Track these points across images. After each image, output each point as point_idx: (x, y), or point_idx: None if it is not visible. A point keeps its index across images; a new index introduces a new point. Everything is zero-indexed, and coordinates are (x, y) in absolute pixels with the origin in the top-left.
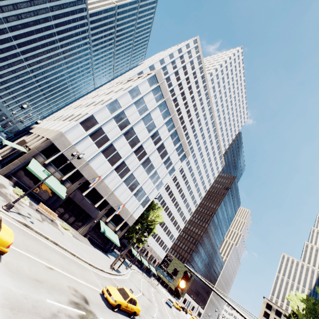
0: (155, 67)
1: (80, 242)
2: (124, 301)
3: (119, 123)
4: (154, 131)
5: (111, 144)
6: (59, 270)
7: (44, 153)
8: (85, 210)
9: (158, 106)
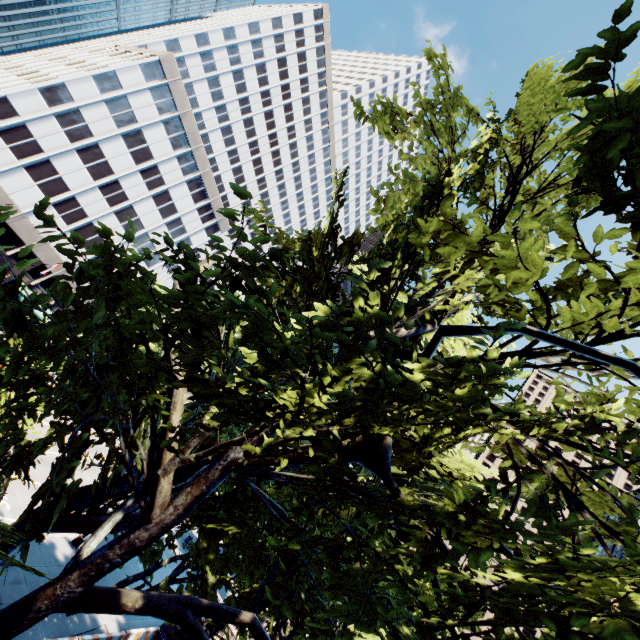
0: (210, 39)
1: None
2: None
3: (69, 128)
4: (148, 164)
5: (47, 160)
6: None
7: None
8: None
9: (163, 123)
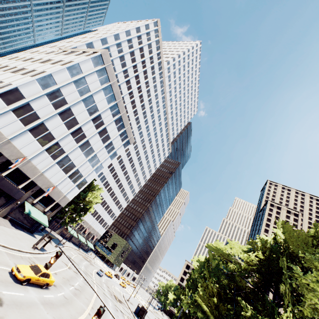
0: (108, 41)
1: None
2: (35, 276)
3: (54, 101)
4: (96, 114)
5: (42, 123)
6: None
7: None
8: (6, 191)
9: (103, 90)
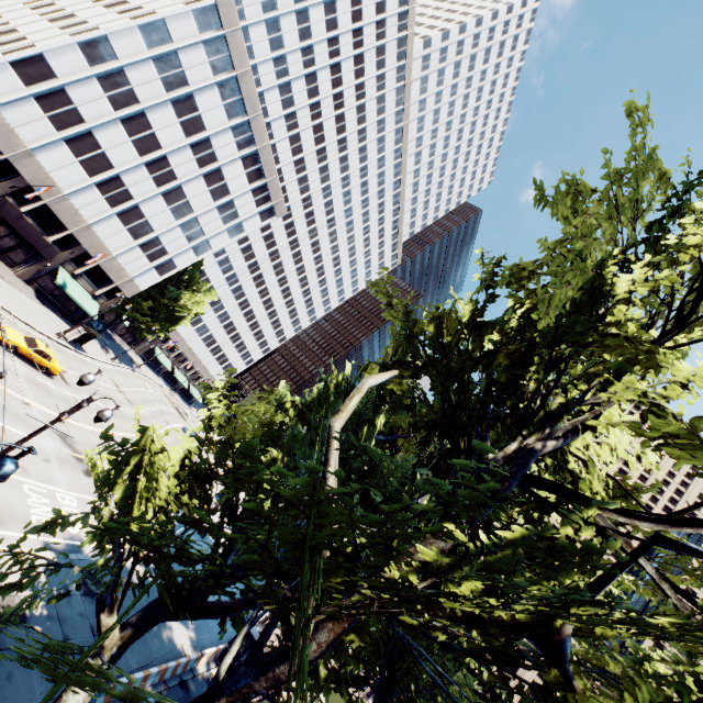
0: None
1: (5, 283)
2: (26, 347)
3: (112, 93)
4: (200, 136)
5: (89, 132)
6: None
7: None
8: (28, 239)
9: (218, 86)
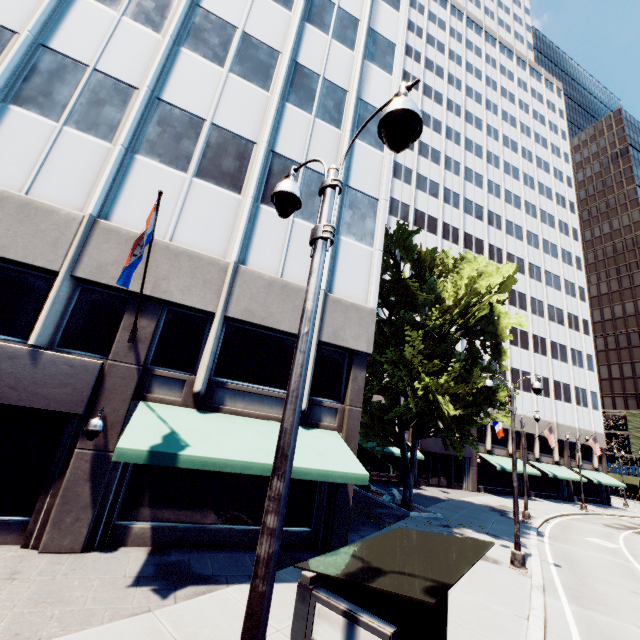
0: None
1: None
2: None
3: None
4: None
5: None
6: None
7: None
8: None
9: None
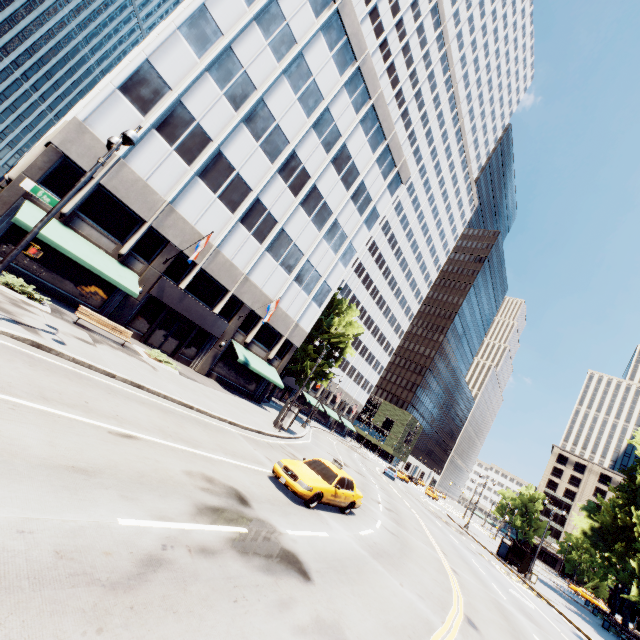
0: None
1: (201, 385)
2: (328, 487)
3: (227, 87)
4: (319, 110)
5: (218, 152)
6: (153, 440)
7: (51, 187)
8: (195, 321)
9: (322, 31)
